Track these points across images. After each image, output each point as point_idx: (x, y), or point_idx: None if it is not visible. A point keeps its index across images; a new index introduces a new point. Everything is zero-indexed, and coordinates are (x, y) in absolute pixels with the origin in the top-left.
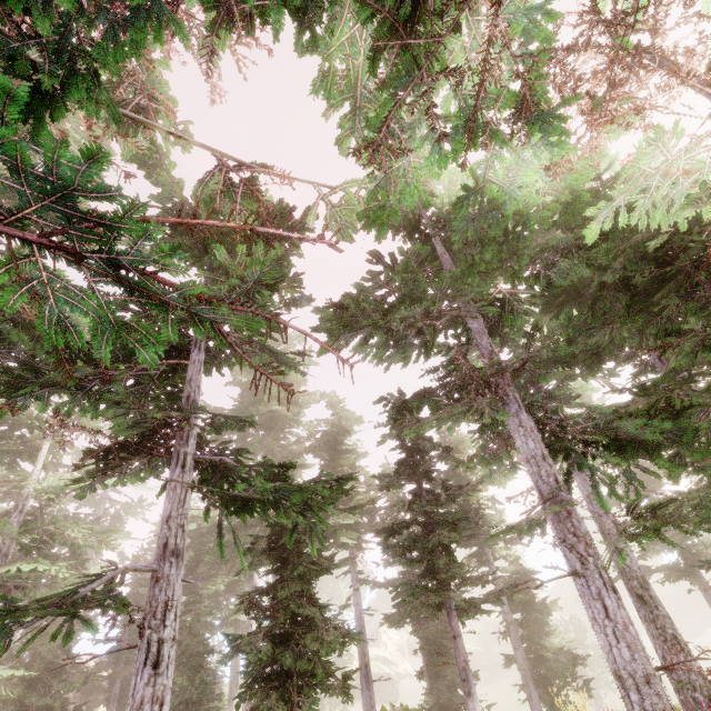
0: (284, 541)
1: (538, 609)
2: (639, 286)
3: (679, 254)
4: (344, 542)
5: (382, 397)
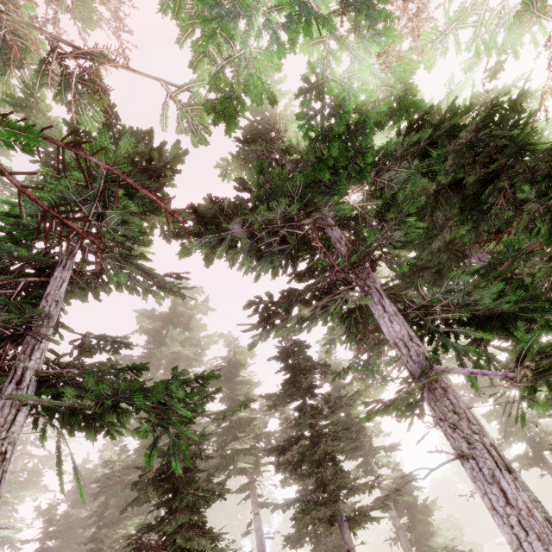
0: (173, 469)
1: (421, 510)
2: (468, 188)
3: (497, 155)
4: (243, 468)
5: (251, 301)
